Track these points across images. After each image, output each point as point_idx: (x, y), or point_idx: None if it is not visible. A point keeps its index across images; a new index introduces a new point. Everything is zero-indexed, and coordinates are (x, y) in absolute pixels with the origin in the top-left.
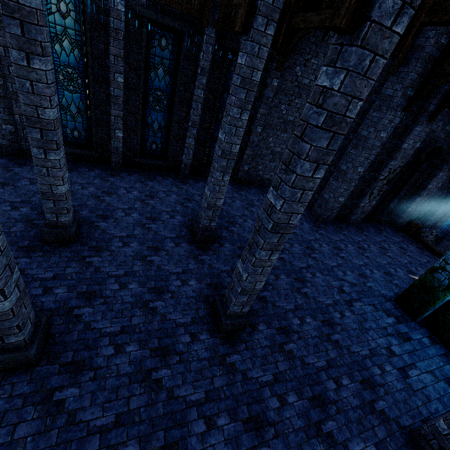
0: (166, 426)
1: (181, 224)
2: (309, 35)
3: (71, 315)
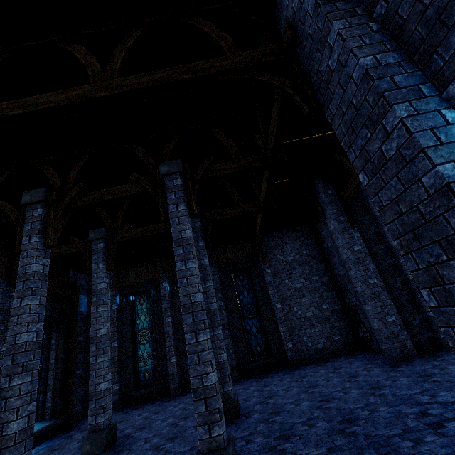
0: None
1: None
2: (272, 239)
3: None
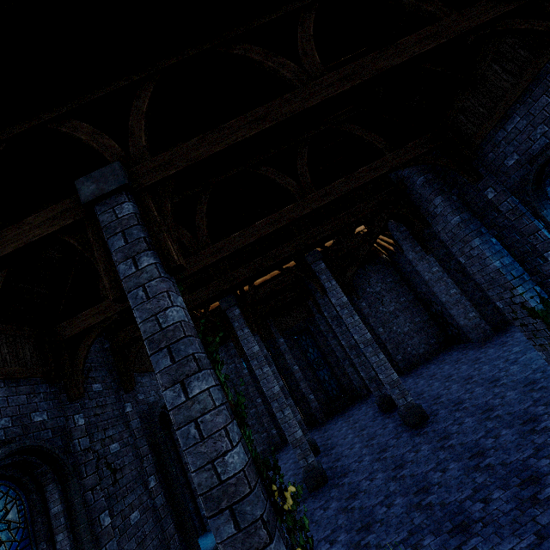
0: (394, 463)
1: (373, 413)
2: (358, 276)
3: (333, 468)
